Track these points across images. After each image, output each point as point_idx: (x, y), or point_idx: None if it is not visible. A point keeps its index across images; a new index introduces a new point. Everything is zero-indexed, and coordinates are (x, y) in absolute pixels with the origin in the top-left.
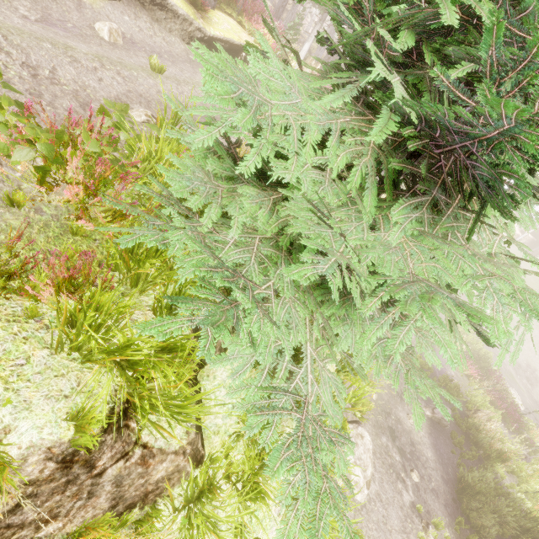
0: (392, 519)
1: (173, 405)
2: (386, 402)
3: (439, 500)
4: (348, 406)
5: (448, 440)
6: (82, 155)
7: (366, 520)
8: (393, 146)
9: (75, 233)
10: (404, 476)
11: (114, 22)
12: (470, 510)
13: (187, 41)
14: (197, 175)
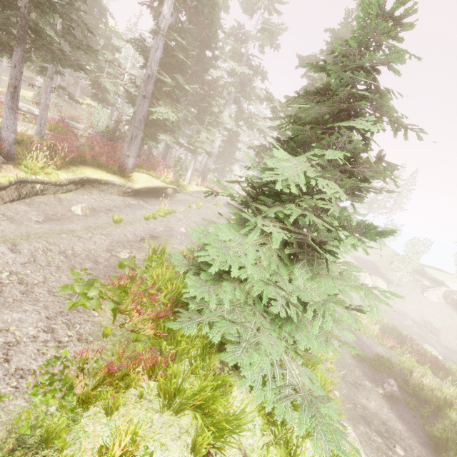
0: None
1: (234, 420)
2: (348, 395)
3: None
4: None
5: (406, 407)
6: (134, 294)
7: None
8: (281, 241)
9: (135, 341)
10: (392, 454)
11: (80, 202)
12: None
13: (122, 195)
14: (201, 284)
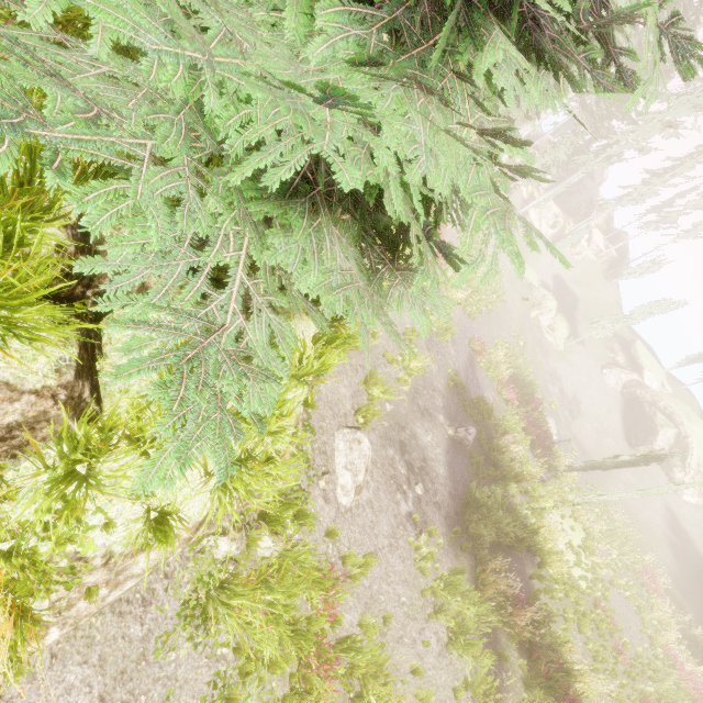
0: (381, 525)
1: None
2: (404, 417)
3: (440, 513)
4: (350, 411)
5: (466, 459)
6: None
7: (350, 523)
8: None
9: None
10: (407, 488)
11: None
12: (470, 522)
13: None
14: None
